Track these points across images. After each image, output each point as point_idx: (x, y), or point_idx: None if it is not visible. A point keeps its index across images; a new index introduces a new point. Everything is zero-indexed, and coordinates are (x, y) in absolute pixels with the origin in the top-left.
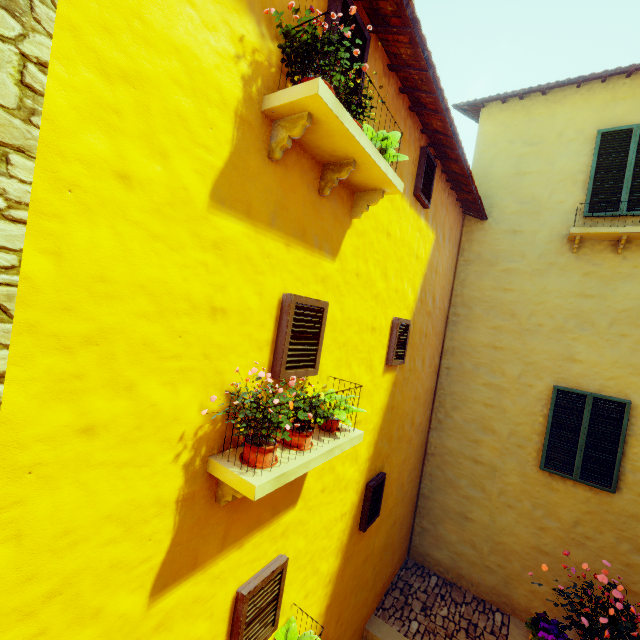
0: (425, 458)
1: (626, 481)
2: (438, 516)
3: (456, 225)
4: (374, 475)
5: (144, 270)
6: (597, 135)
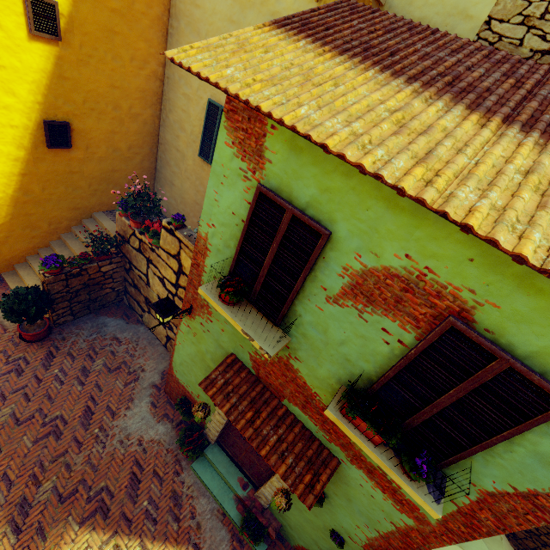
0: (158, 146)
1: None
2: (163, 183)
3: None
4: (56, 120)
5: None
6: None
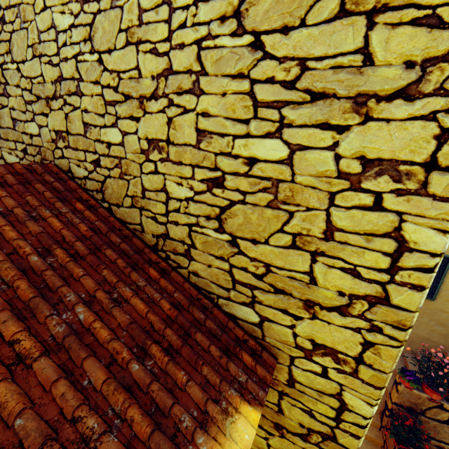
0: None
1: (440, 295)
2: None
3: None
4: None
5: None
6: None
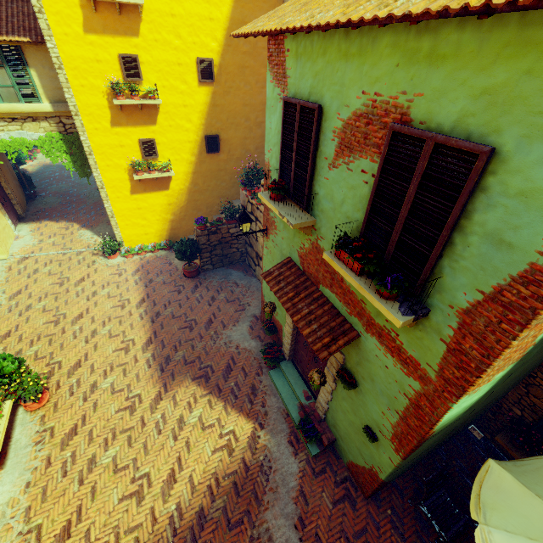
0: None
1: None
2: None
3: None
4: (211, 134)
5: (78, 53)
6: None
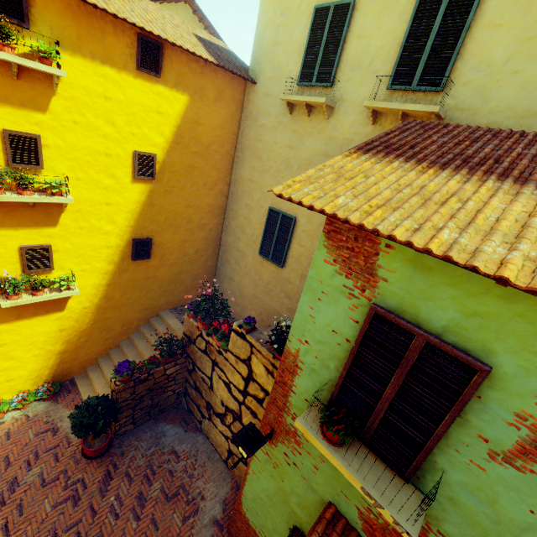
0: (220, 247)
1: (288, 262)
2: (222, 278)
3: (233, 87)
4: (142, 237)
5: None
6: (313, 11)
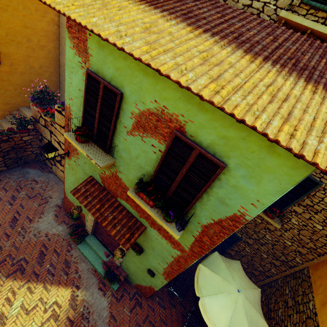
0: (60, 67)
1: None
2: (64, 90)
3: None
4: None
5: None
6: None
